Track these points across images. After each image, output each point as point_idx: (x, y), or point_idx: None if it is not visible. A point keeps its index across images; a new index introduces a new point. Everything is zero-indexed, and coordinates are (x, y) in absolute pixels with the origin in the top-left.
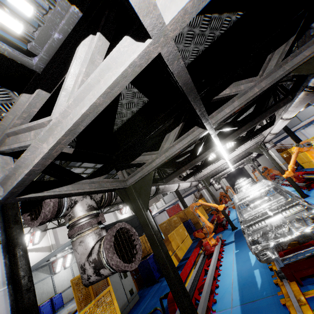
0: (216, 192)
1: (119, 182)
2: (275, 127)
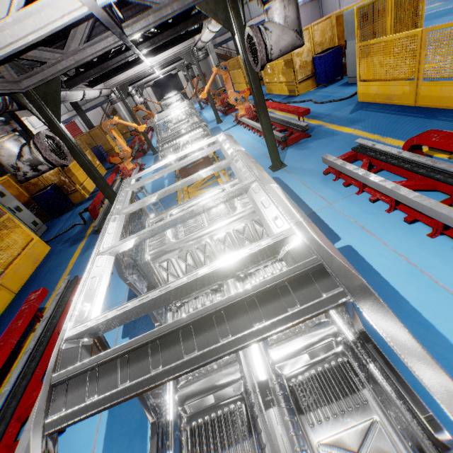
0: None
1: (11, 84)
2: (204, 35)
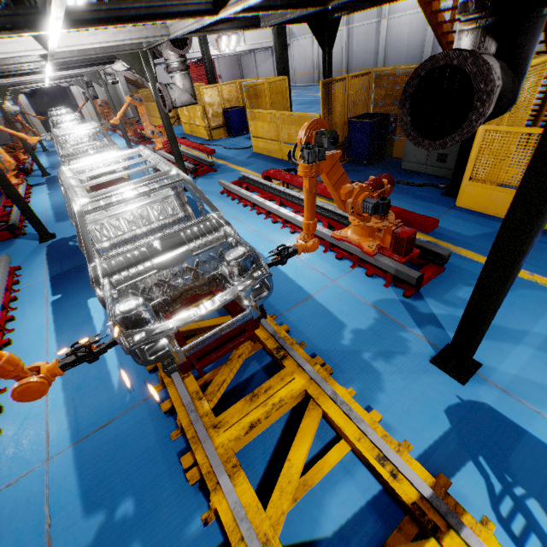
0: (1, 118)
1: None
2: (117, 66)
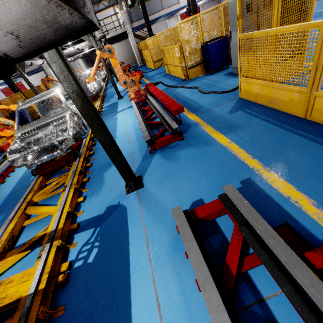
0: None
1: None
2: None
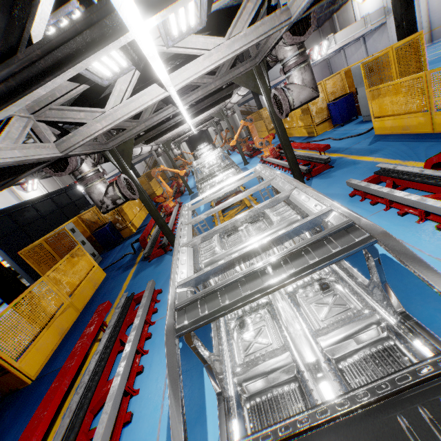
0: None
1: (103, 145)
2: (234, 98)
